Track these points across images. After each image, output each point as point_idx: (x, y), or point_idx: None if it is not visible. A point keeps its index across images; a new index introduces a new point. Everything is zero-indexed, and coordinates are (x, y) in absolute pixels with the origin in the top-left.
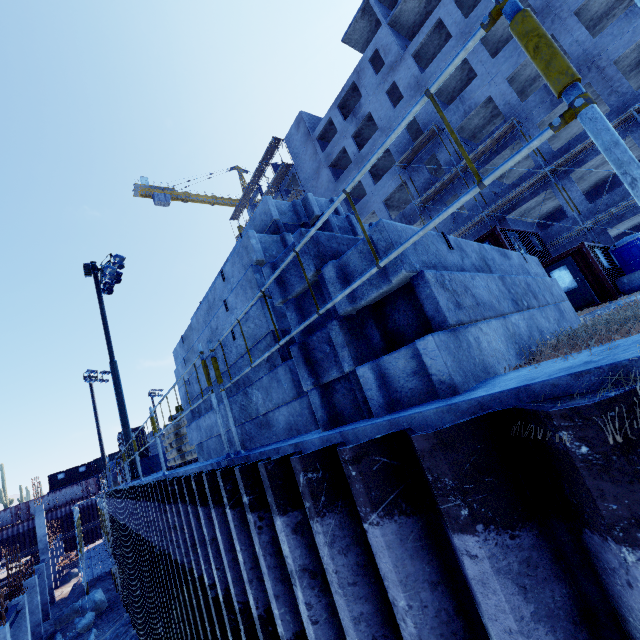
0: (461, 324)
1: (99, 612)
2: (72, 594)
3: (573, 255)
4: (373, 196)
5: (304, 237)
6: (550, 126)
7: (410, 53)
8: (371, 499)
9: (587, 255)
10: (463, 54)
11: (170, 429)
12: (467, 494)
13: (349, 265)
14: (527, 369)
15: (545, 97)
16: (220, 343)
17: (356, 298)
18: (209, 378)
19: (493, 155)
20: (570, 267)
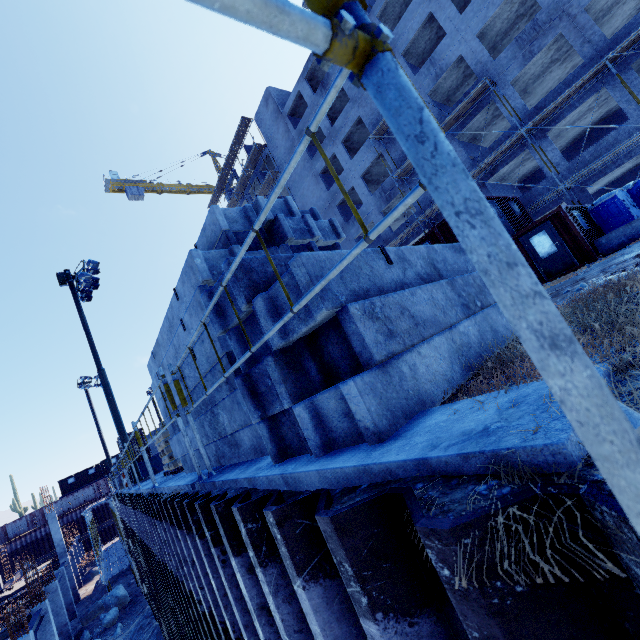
0: (392, 356)
1: (123, 606)
2: (96, 591)
3: (551, 219)
4: (350, 172)
5: (227, 272)
6: (420, 184)
7: (375, 14)
8: (296, 563)
9: (565, 218)
10: (334, 91)
11: (160, 437)
12: (366, 581)
13: (278, 297)
14: (450, 411)
15: (517, 52)
16: (178, 367)
17: (288, 332)
18: (173, 402)
19: (468, 119)
20: (549, 232)
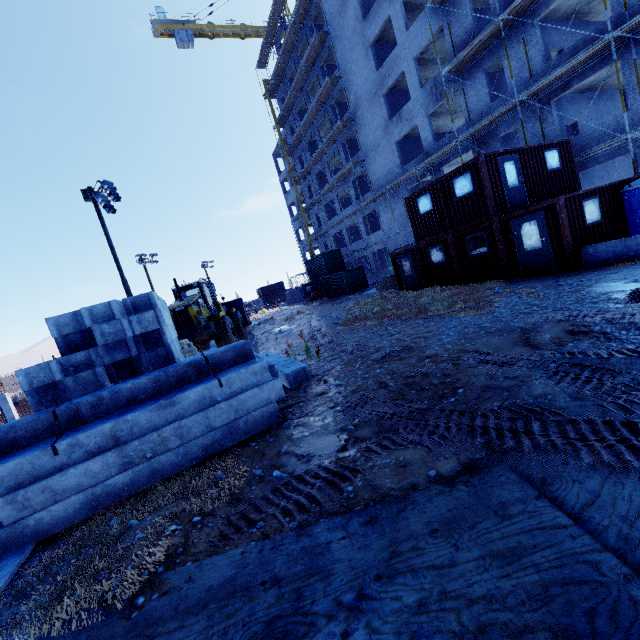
0: (19, 520)
1: None
2: None
3: (546, 210)
4: (404, 49)
5: None
6: None
7: None
8: None
9: (558, 214)
10: None
11: None
12: None
13: None
14: (9, 561)
15: None
16: None
17: None
18: None
19: None
20: (540, 224)
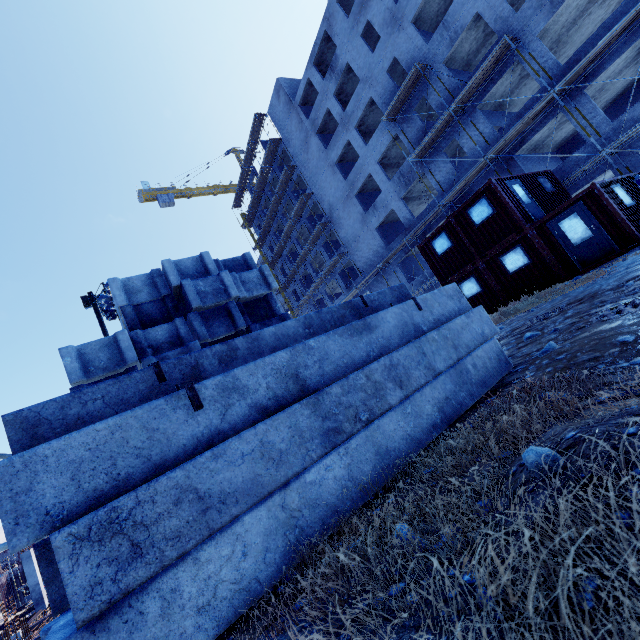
0: (121, 598)
1: None
2: None
3: (584, 199)
4: (366, 158)
5: None
6: None
7: None
8: None
9: (600, 197)
10: None
11: None
12: None
13: None
14: None
15: None
16: None
17: None
18: None
19: (490, 85)
20: (581, 214)
